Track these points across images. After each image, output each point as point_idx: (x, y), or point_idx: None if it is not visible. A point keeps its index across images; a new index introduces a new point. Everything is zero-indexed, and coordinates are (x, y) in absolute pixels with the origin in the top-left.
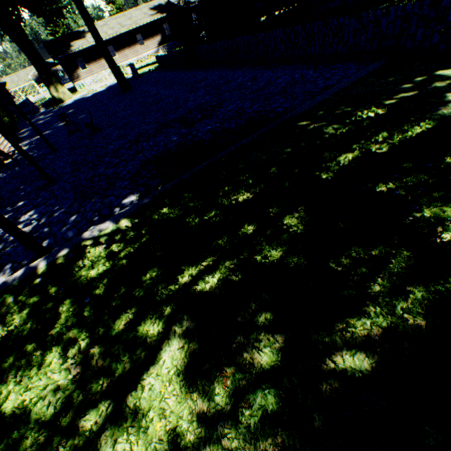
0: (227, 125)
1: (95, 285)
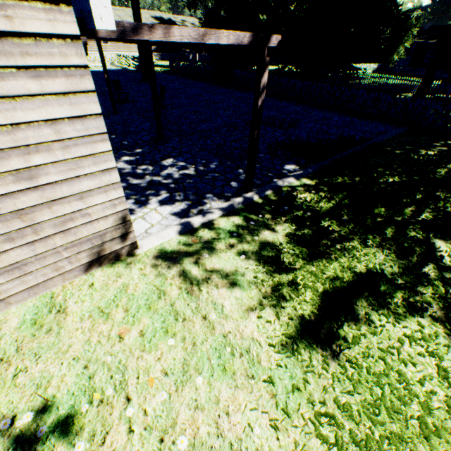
0: (322, 136)
1: (338, 212)
